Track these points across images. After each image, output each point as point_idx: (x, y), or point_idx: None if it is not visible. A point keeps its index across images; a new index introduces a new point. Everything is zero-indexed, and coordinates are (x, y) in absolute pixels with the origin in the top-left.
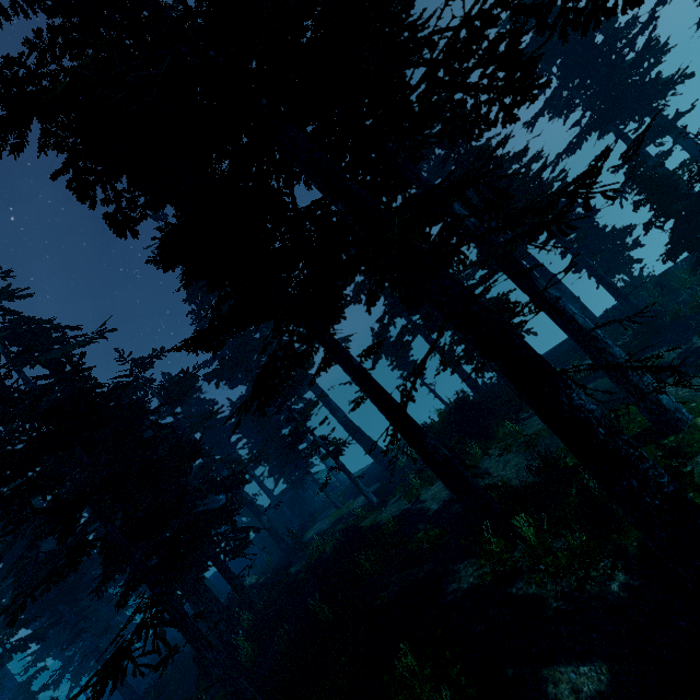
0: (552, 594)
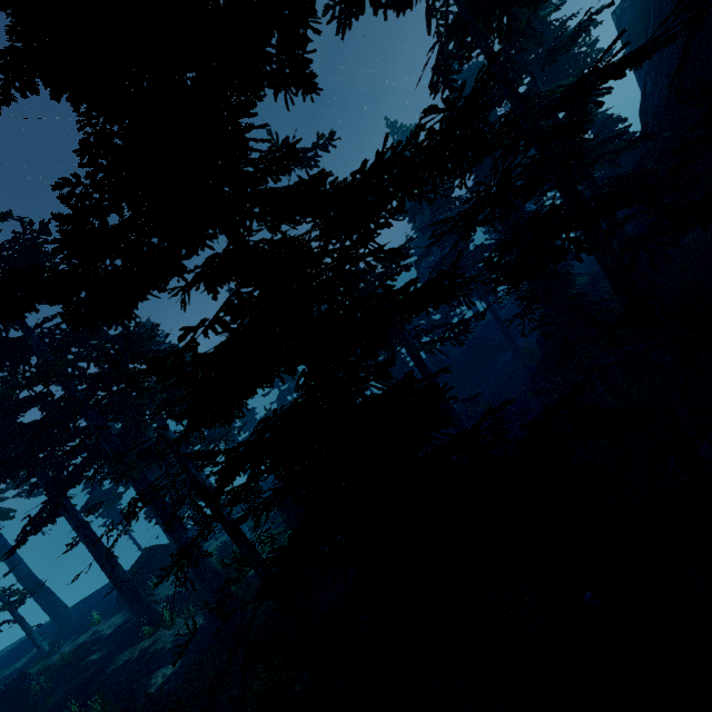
0: (169, 642)
